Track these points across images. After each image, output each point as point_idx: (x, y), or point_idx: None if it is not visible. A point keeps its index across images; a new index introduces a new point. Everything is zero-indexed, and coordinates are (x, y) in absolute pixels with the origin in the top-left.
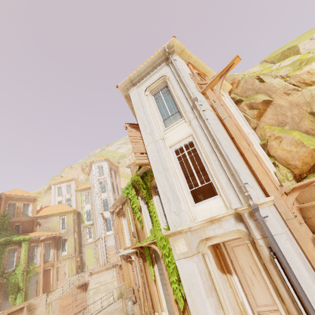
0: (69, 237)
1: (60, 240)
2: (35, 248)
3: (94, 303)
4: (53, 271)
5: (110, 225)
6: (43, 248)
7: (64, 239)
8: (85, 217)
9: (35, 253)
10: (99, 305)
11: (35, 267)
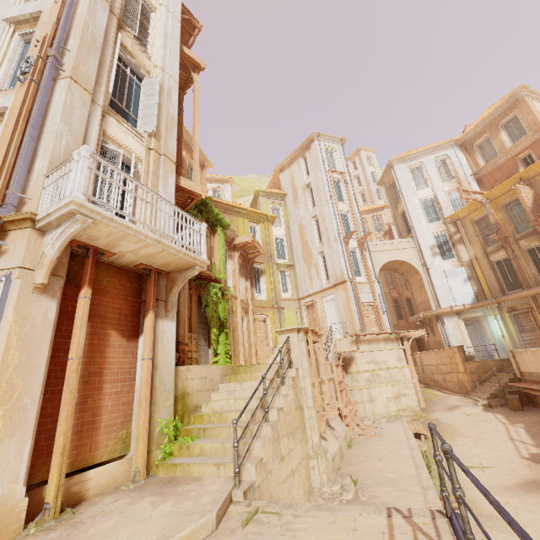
0: (269, 268)
1: (252, 268)
2: (227, 257)
3: (371, 402)
4: (248, 324)
5: (358, 266)
6: (237, 265)
7: (256, 270)
8: (275, 250)
9: (227, 268)
10: (382, 407)
11: (231, 295)
